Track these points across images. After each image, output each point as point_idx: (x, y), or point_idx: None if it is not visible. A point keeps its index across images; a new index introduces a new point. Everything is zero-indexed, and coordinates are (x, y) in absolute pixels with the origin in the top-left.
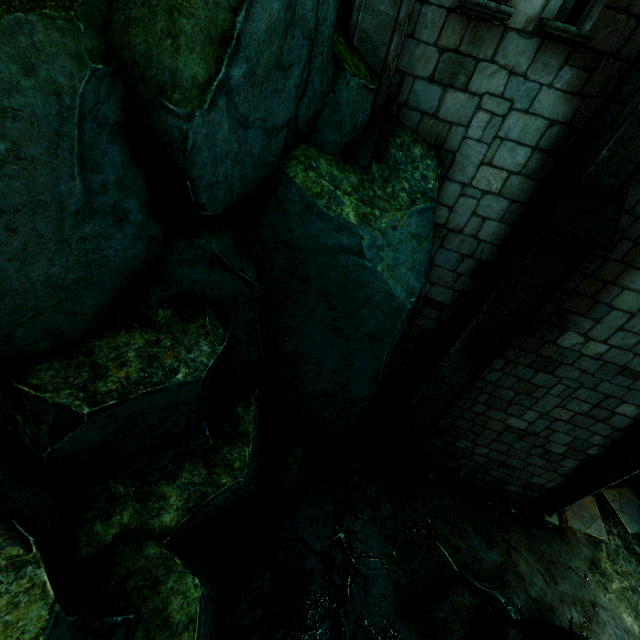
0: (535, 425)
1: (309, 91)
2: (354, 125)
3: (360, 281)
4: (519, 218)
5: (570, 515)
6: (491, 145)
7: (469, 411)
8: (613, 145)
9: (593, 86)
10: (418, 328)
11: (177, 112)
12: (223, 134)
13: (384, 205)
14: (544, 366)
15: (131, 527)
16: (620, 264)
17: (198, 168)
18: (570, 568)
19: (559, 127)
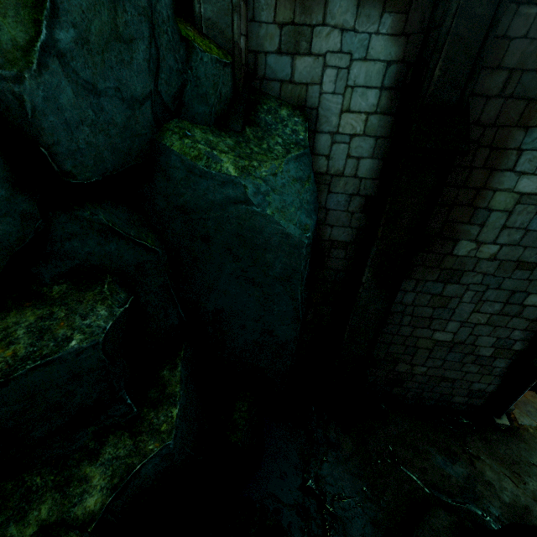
0: (459, 334)
1: (164, 67)
2: (219, 96)
3: (255, 227)
4: (387, 151)
5: (518, 413)
6: (345, 94)
7: (398, 335)
8: (442, 64)
9: (412, 24)
10: (331, 269)
11: (2, 75)
12: (68, 99)
13: (262, 158)
14: (450, 277)
15: (50, 521)
16: (484, 170)
17: (49, 133)
18: (533, 465)
19: (396, 65)
